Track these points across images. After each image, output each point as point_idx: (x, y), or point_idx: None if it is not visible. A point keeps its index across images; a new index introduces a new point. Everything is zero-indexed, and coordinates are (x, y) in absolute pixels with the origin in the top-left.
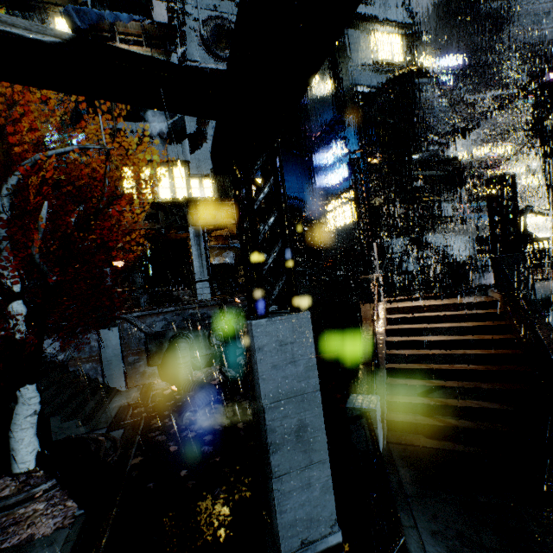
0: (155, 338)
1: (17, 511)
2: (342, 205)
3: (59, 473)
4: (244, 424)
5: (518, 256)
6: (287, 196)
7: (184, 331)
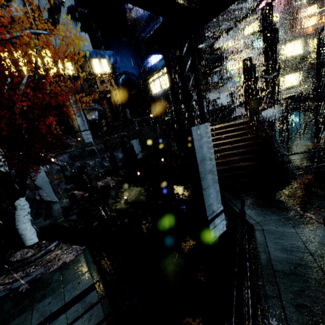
0: (68, 167)
1: (46, 258)
2: (159, 77)
3: (57, 238)
4: (144, 196)
5: (257, 98)
6: (123, 71)
7: (85, 161)
